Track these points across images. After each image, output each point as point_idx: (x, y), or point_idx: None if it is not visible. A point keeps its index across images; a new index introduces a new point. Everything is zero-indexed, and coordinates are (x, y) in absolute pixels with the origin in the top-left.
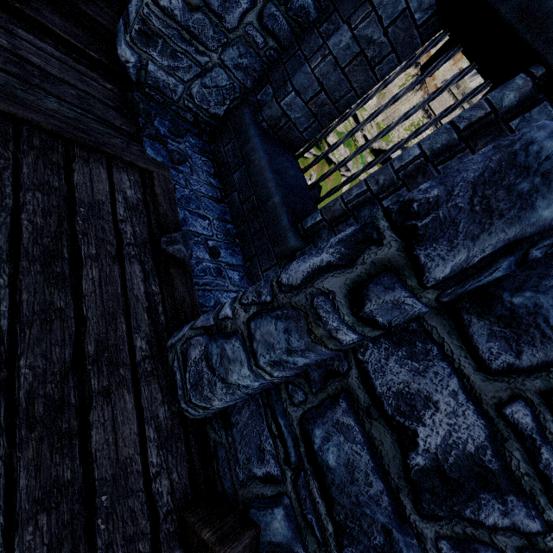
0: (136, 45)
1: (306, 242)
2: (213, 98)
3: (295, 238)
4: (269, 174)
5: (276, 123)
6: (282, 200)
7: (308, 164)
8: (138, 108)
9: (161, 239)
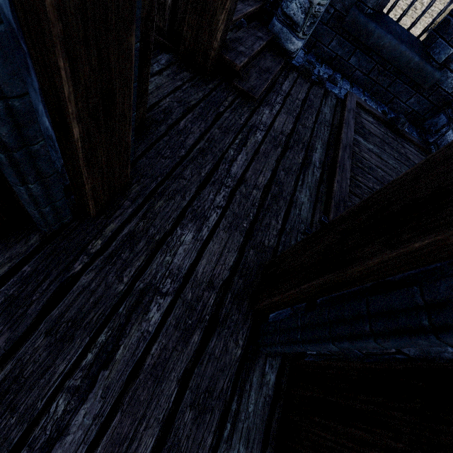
0: (305, 35)
1: (441, 70)
2: (318, 19)
3: (439, 73)
4: (402, 47)
5: (376, 3)
6: (419, 57)
7: (402, 15)
8: (310, 72)
9: (397, 127)
